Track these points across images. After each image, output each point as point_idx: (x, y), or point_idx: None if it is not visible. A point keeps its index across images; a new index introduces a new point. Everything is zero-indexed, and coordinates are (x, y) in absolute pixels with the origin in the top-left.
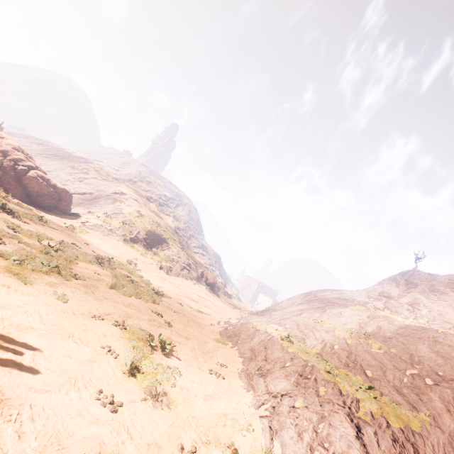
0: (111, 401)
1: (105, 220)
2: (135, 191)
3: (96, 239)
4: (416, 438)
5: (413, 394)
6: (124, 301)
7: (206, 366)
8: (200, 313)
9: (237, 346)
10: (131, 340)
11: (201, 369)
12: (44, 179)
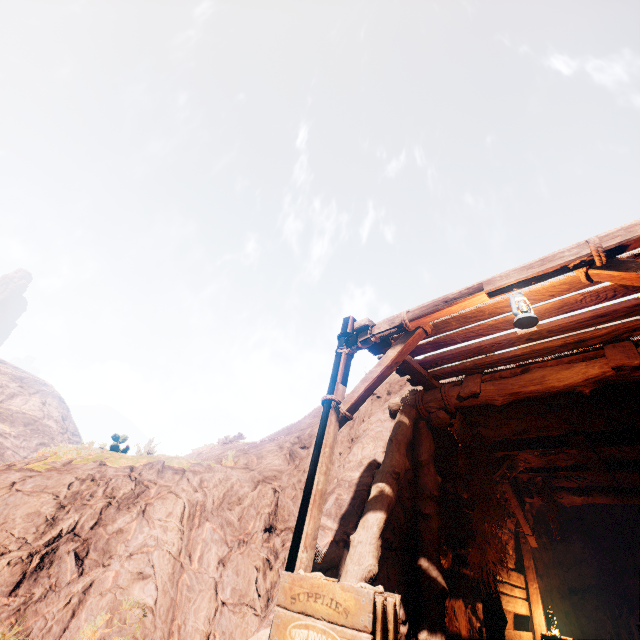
0: None
1: None
2: None
3: None
4: (162, 476)
5: (241, 452)
6: None
7: None
8: None
9: None
10: None
11: None
12: None
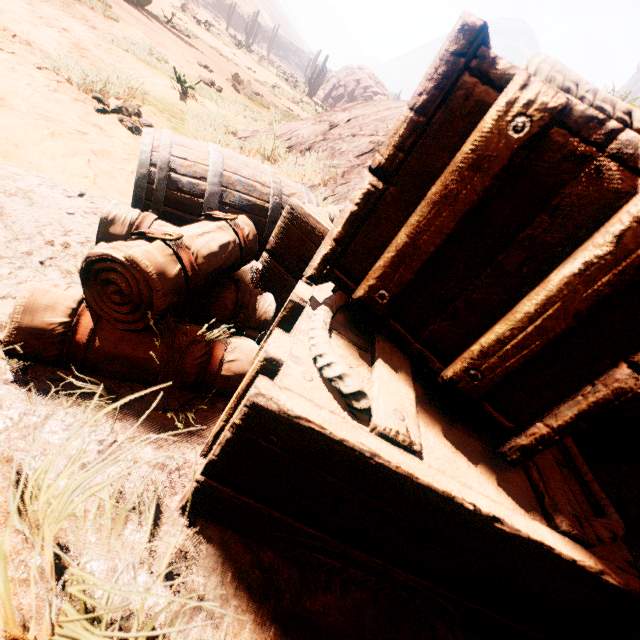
0: (204, 66)
1: None
2: None
3: None
4: None
5: None
6: None
7: None
8: None
9: None
10: None
11: None
12: None
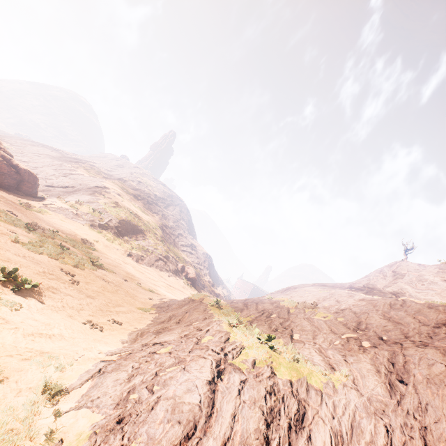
0: None
1: (73, 205)
2: (121, 188)
3: (54, 219)
4: (309, 395)
5: (339, 355)
6: (22, 253)
7: (88, 318)
8: (149, 291)
9: (160, 313)
10: None
11: (71, 318)
12: (5, 159)
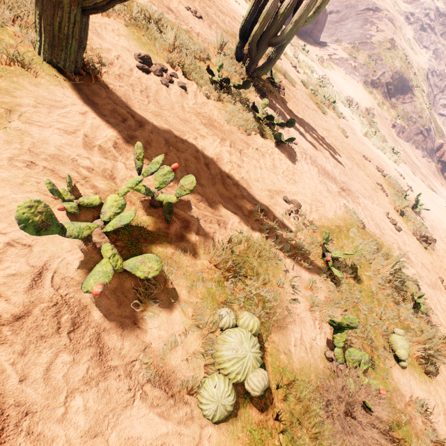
0: (396, 224)
1: (351, 52)
2: (392, 5)
3: (338, 77)
4: None
5: None
6: (374, 151)
7: (445, 241)
8: (432, 191)
9: None
10: (390, 188)
11: (441, 241)
12: None
